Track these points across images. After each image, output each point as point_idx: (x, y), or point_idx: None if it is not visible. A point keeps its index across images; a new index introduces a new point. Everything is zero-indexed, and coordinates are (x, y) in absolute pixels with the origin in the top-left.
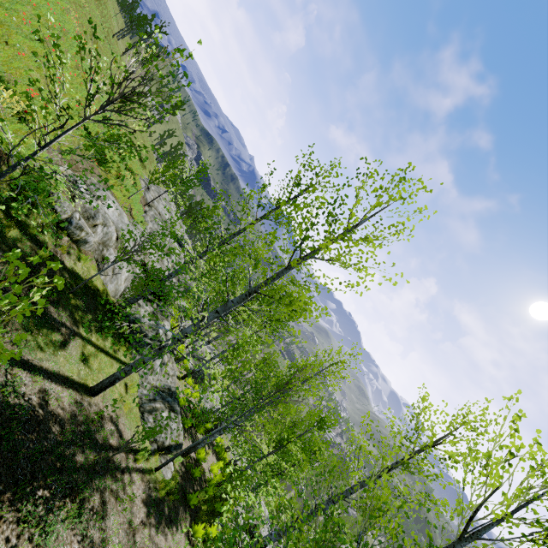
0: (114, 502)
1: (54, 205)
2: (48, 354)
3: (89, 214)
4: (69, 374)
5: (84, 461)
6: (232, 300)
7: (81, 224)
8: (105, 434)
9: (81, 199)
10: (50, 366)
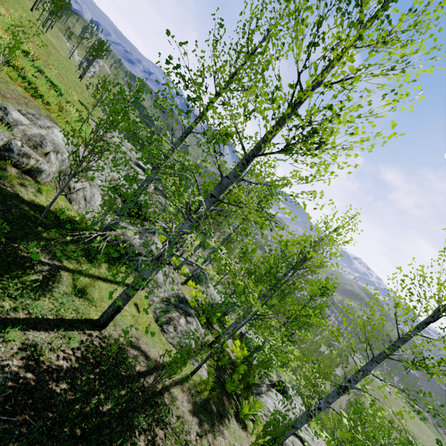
0: (162, 433)
1: None
2: (22, 301)
3: (34, 142)
4: (63, 315)
5: (113, 406)
6: (227, 176)
7: (26, 151)
8: (129, 364)
9: (18, 127)
10: (30, 313)
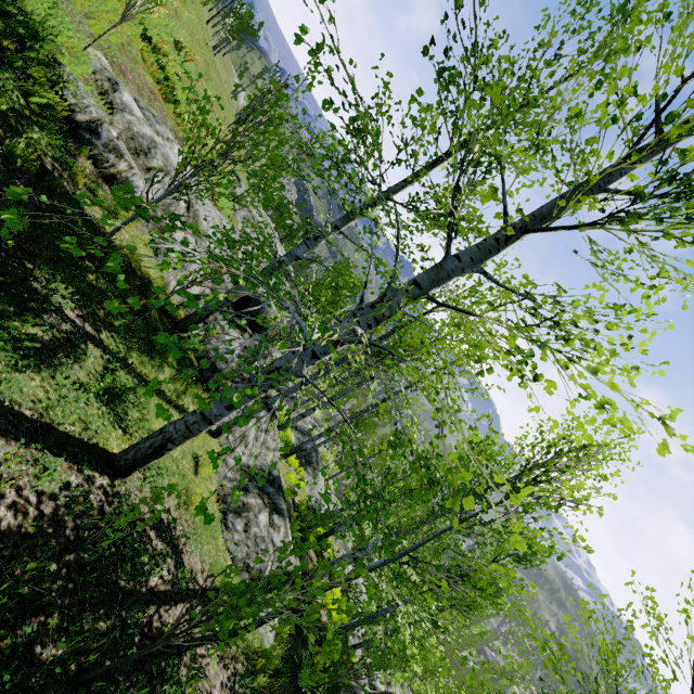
0: None
1: (62, 89)
2: None
3: (138, 145)
4: (55, 419)
5: (67, 653)
6: (457, 255)
7: (119, 146)
8: (141, 566)
9: (124, 114)
10: None
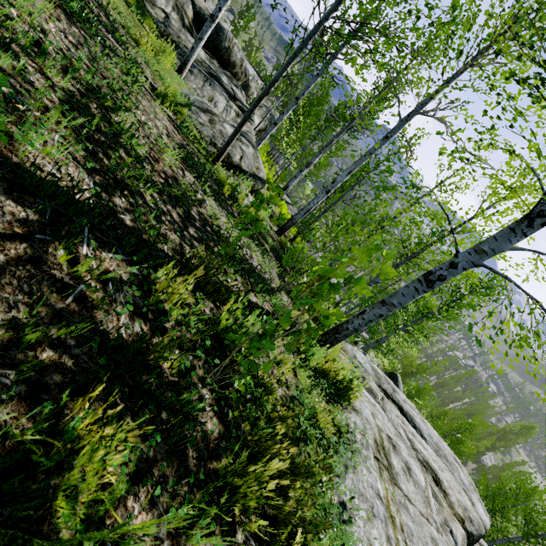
0: None
1: None
2: None
3: None
4: None
5: None
6: None
7: None
8: None
9: None
10: None
